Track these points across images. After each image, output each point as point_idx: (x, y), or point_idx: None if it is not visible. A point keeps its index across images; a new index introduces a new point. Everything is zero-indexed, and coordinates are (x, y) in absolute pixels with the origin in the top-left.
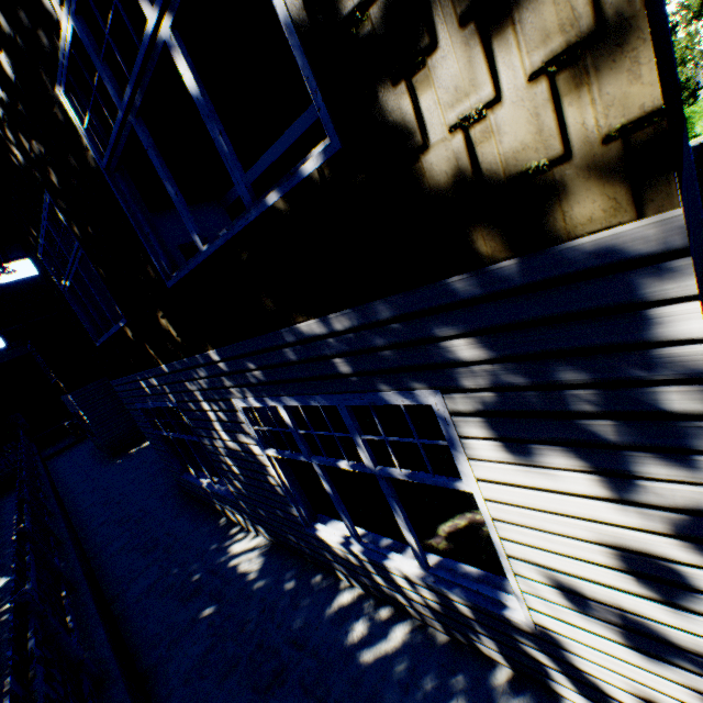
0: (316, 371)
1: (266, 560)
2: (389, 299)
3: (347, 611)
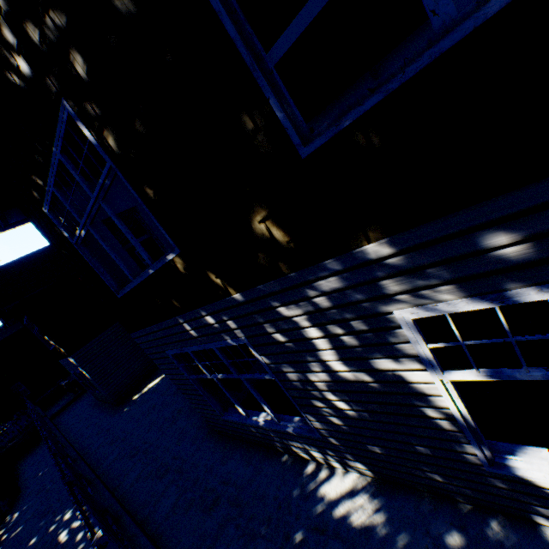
0: None
1: (386, 505)
2: None
3: None
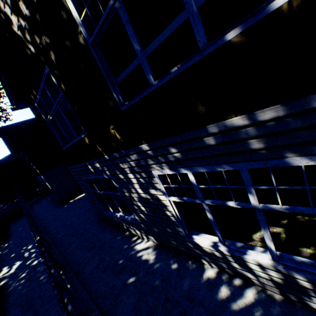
0: (229, 149)
1: (157, 253)
2: None
3: (213, 281)
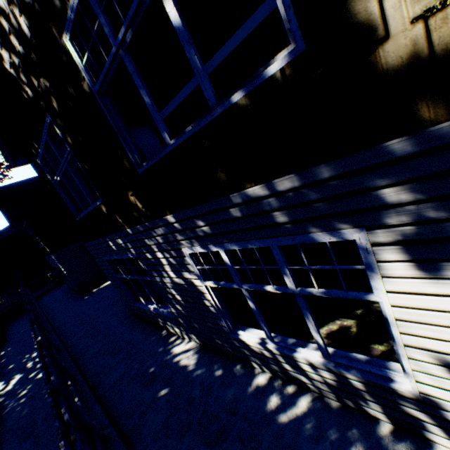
0: (256, 223)
1: (199, 357)
2: (329, 163)
3: (263, 388)
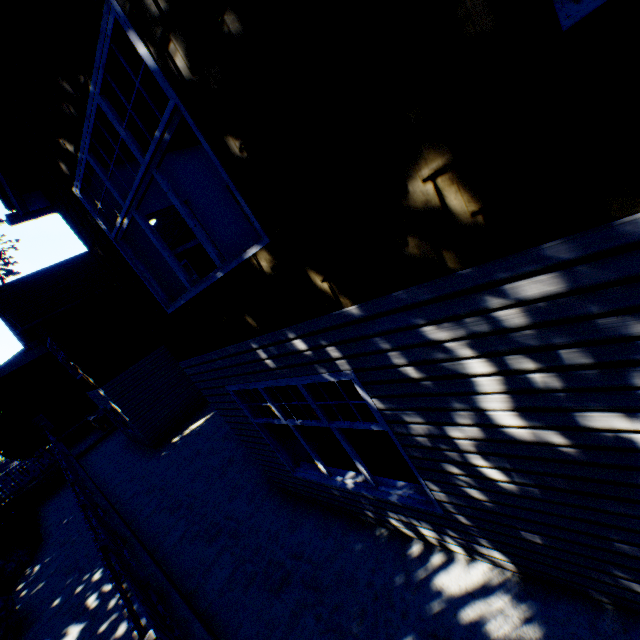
0: None
1: (541, 615)
2: None
3: None
